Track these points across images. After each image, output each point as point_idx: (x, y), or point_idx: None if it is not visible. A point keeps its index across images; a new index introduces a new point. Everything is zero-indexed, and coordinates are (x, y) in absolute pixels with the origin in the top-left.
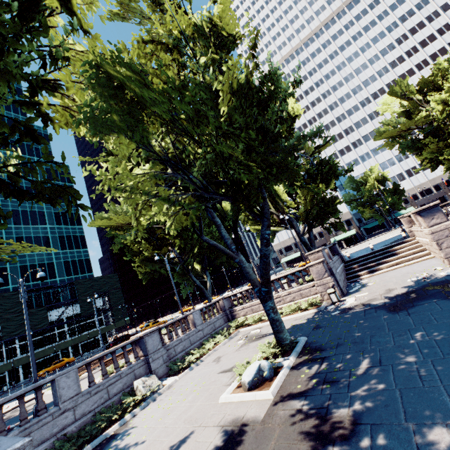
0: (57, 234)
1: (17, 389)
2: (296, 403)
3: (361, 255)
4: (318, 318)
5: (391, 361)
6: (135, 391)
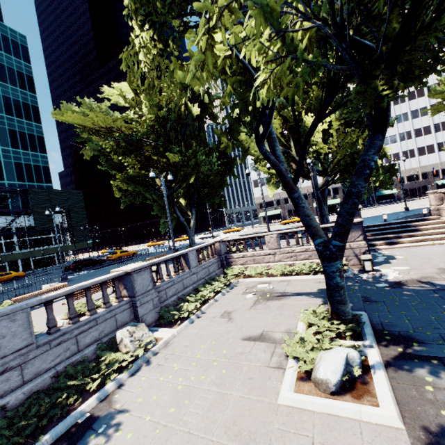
0: (6, 126)
1: None
2: None
3: (375, 224)
4: (357, 287)
5: None
6: (117, 344)
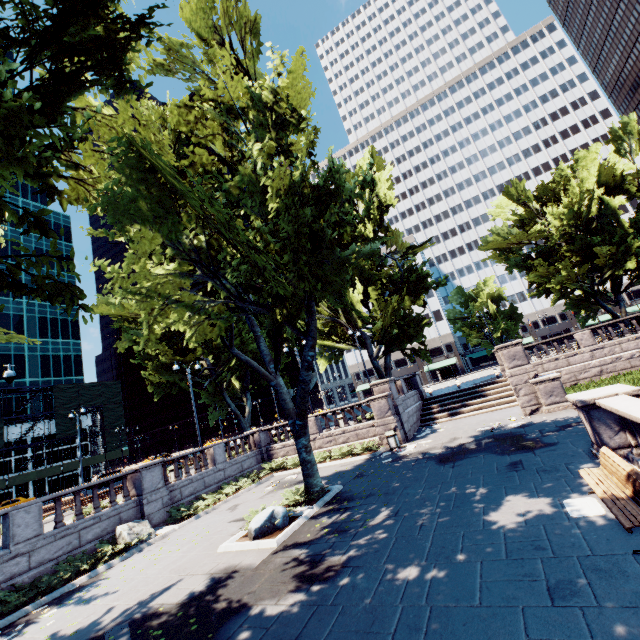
0: (36, 314)
1: None
2: (297, 551)
3: (444, 393)
4: (367, 465)
5: (407, 512)
6: (117, 538)
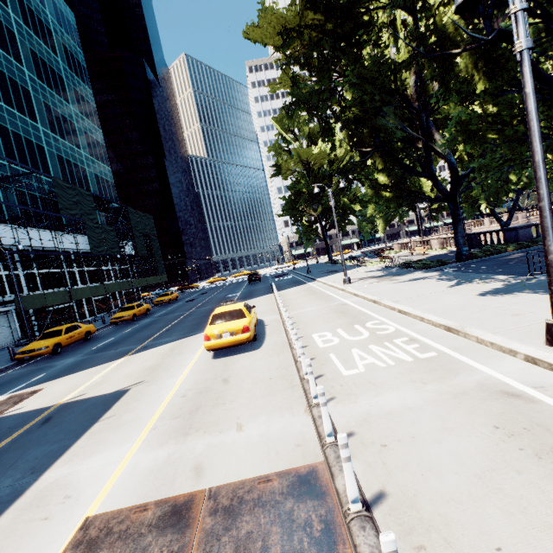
0: (81, 127)
1: (161, 308)
2: None
3: None
4: None
5: None
6: None
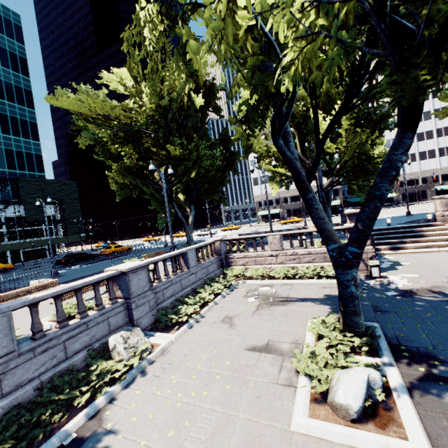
0: None
1: None
2: None
3: (378, 228)
4: (366, 294)
5: None
6: (110, 351)
